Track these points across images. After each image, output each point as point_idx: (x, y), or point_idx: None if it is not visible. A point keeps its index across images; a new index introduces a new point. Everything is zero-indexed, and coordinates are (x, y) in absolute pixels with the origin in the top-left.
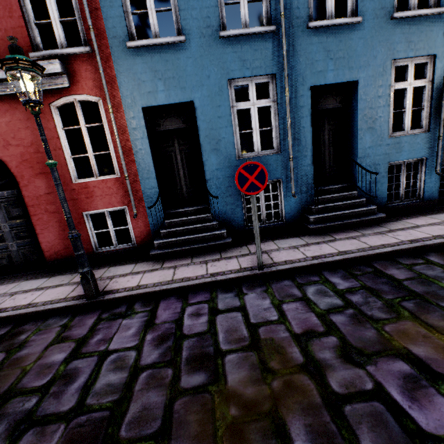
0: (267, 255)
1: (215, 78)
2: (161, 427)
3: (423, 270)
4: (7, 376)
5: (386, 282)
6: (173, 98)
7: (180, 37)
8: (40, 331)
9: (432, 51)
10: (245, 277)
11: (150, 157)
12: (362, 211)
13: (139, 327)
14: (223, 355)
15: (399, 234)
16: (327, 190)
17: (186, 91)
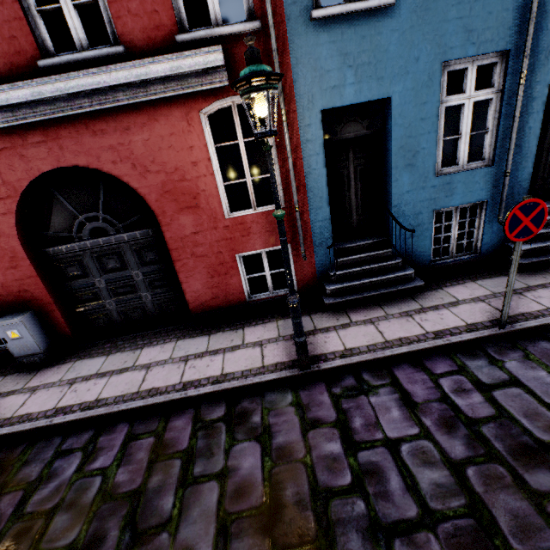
0: (487, 305)
1: (426, 60)
2: None
3: None
4: (292, 471)
5: None
6: (365, 94)
7: None
8: (272, 412)
9: None
10: (484, 337)
11: (325, 180)
12: None
13: (400, 408)
14: None
15: None
16: None
17: (384, 83)
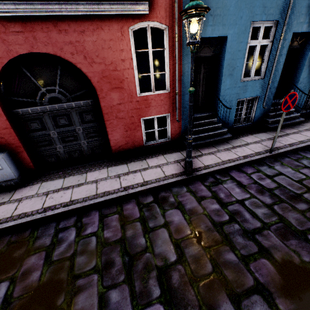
0: (261, 144)
1: (245, 19)
2: None
3: None
4: (200, 218)
5: None
6: (216, 32)
7: None
8: (179, 196)
9: None
10: (264, 157)
11: None
12: (293, 117)
13: (238, 188)
14: (301, 195)
15: None
16: (276, 103)
17: (225, 27)
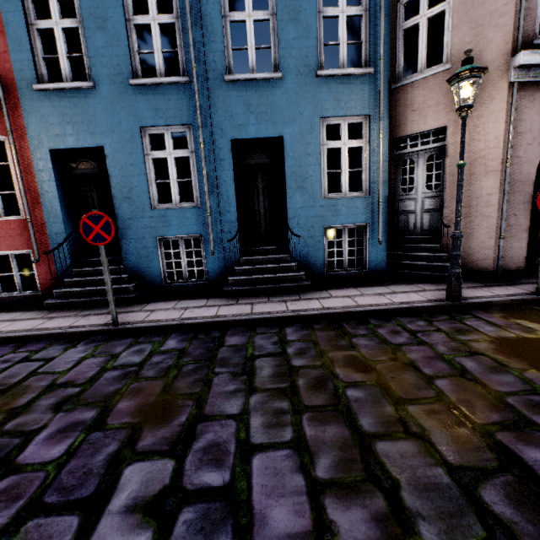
0: (149, 313)
1: (127, 124)
2: None
3: (259, 339)
4: None
5: (208, 347)
6: (83, 142)
7: (89, 83)
8: None
9: (365, 111)
10: (96, 331)
11: (58, 201)
12: (287, 277)
13: None
14: None
15: (298, 303)
16: (260, 251)
17: (97, 136)
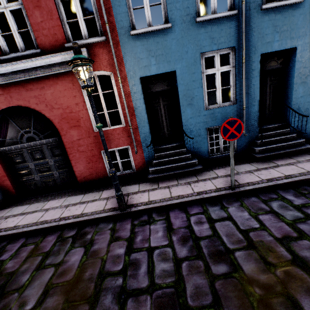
0: None
1: (191, 52)
2: (213, 299)
3: None
4: (94, 263)
5: None
6: (162, 69)
7: (168, 24)
8: (98, 233)
9: None
10: (222, 195)
11: (145, 112)
12: (294, 144)
13: (164, 231)
14: (232, 252)
15: None
16: (267, 128)
17: (171, 63)
